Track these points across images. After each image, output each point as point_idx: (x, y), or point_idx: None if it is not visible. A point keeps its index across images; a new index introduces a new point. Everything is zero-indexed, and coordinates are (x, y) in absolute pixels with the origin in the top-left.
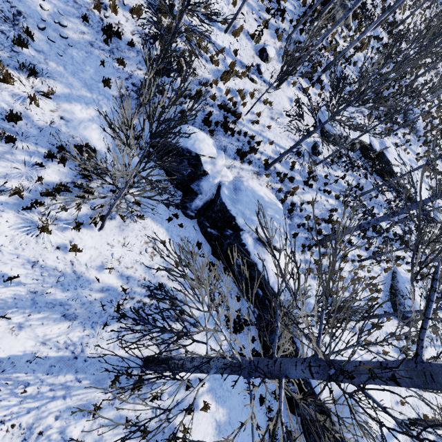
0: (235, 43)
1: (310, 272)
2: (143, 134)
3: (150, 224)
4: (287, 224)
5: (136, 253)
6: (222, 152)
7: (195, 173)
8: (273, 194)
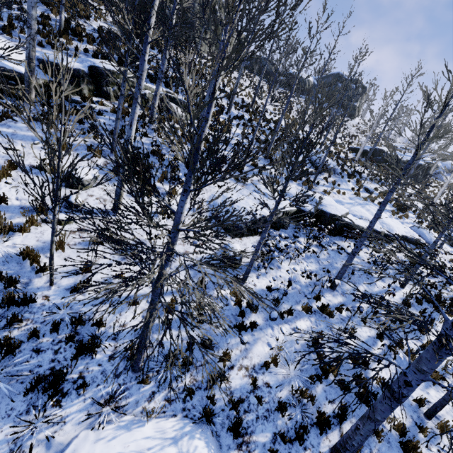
0: (4, 187)
1: None
2: None
3: None
4: None
5: None
6: None
7: None
8: (176, 416)
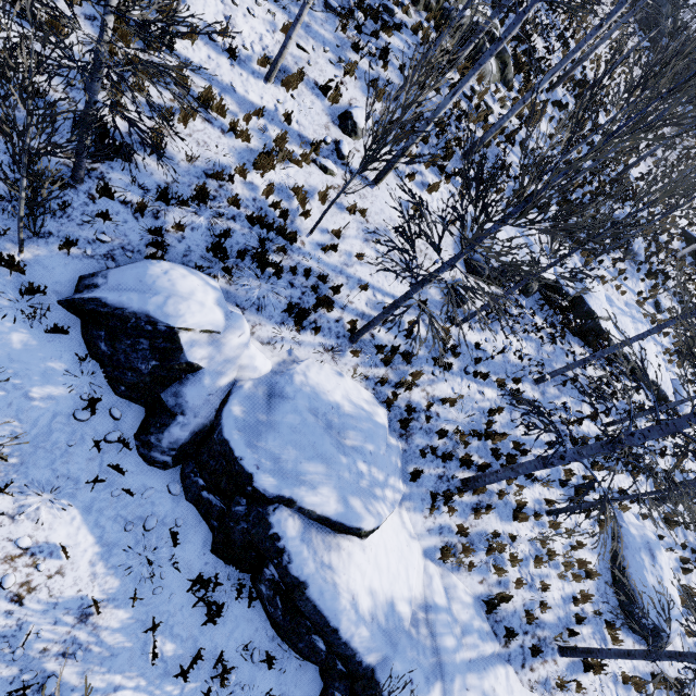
0: (289, 100)
1: (447, 557)
2: (52, 281)
3: (33, 502)
4: (397, 454)
5: None
6: (241, 316)
7: (167, 367)
8: (368, 390)
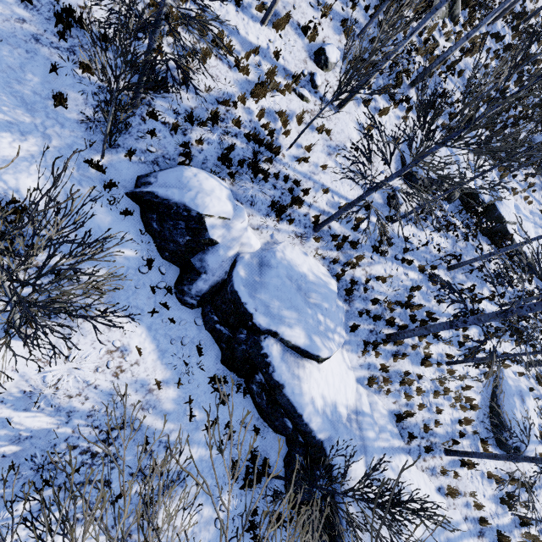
0: (278, 40)
1: (373, 384)
2: (121, 179)
3: (119, 320)
4: (342, 313)
5: (89, 371)
6: (243, 208)
7: (196, 241)
8: (324, 266)
